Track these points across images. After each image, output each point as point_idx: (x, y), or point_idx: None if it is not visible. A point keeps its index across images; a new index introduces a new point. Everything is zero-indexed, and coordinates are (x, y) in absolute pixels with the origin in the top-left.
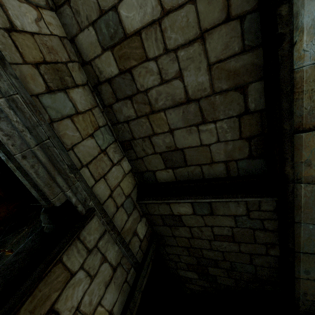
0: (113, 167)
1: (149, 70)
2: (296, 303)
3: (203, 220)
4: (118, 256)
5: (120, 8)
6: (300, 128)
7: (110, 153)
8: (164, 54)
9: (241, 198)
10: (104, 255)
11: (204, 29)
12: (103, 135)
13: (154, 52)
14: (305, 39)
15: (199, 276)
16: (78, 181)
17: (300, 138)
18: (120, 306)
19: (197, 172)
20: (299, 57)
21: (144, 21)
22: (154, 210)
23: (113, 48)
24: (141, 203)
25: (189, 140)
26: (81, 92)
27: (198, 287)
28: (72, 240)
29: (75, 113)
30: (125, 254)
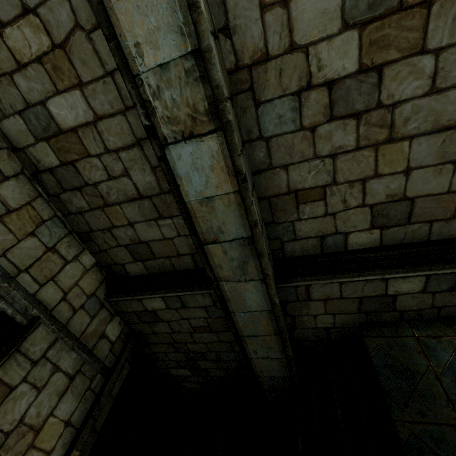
0: (68, 265)
1: (94, 165)
2: (260, 381)
3: (178, 313)
4: (77, 363)
5: (49, 105)
6: (206, 242)
7: (62, 249)
8: (106, 153)
9: (204, 290)
10: (55, 364)
11: (139, 137)
12: (49, 229)
13: (95, 150)
14: (185, 184)
15: (192, 373)
16: (15, 290)
17: (208, 248)
18: (81, 415)
19: (167, 264)
20: (185, 194)
21: (78, 121)
22: (127, 308)
23: (48, 140)
24: (110, 300)
25: (151, 233)
26: (14, 185)
27: (195, 385)
28: (10, 354)
29: (5, 213)
30: (88, 360)
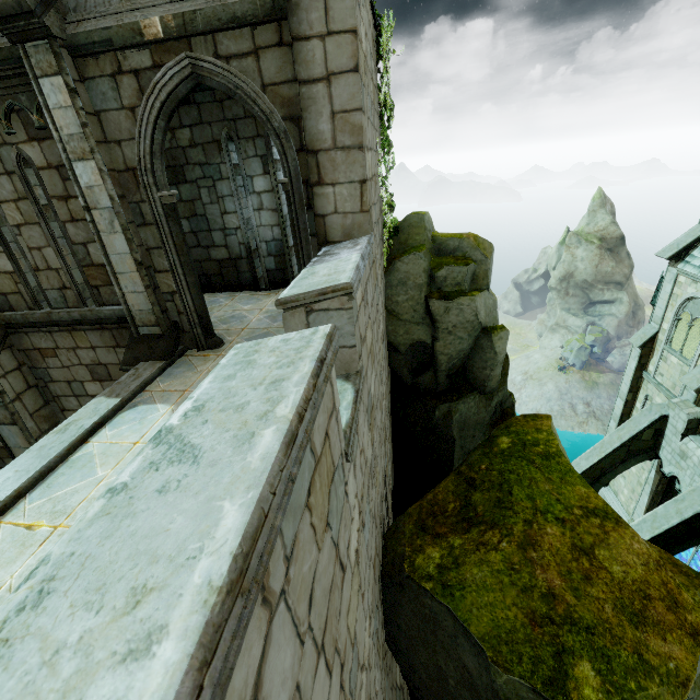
0: None
1: None
2: None
3: None
4: None
5: None
6: None
7: None
8: None
9: None
10: None
11: None
12: None
13: None
14: None
15: None
16: None
17: None
18: None
19: None
20: None
21: None
22: None
23: None
24: None
25: None
26: None
27: None
28: None
29: None
30: None
